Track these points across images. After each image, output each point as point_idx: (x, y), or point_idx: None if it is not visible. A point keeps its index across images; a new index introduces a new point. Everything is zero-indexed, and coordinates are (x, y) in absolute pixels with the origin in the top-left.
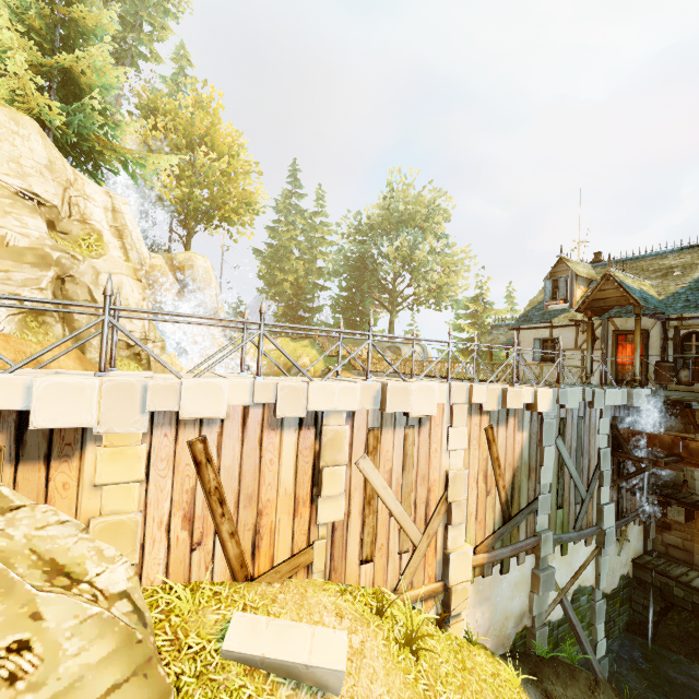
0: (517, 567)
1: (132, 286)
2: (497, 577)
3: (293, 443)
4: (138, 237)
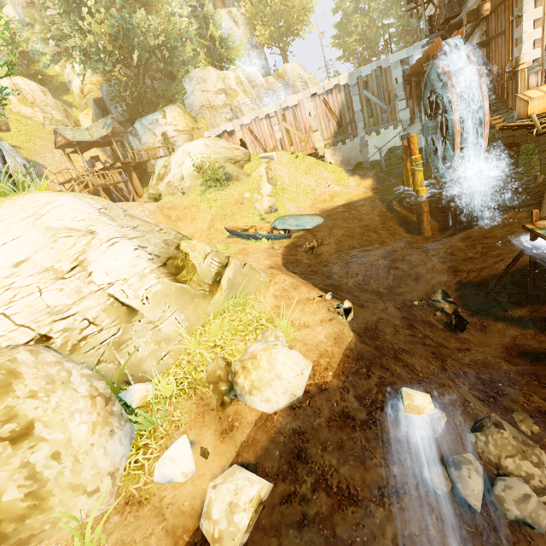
0: (350, 143)
1: (249, 101)
2: (341, 146)
3: (266, 124)
4: (257, 75)
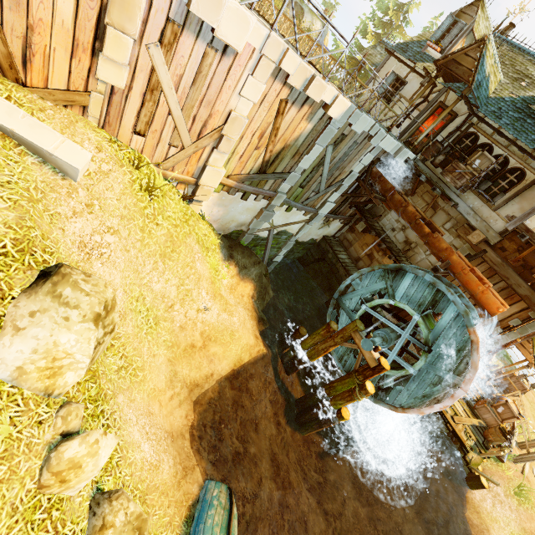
0: (253, 201)
1: None
2: (238, 199)
3: None
4: None
